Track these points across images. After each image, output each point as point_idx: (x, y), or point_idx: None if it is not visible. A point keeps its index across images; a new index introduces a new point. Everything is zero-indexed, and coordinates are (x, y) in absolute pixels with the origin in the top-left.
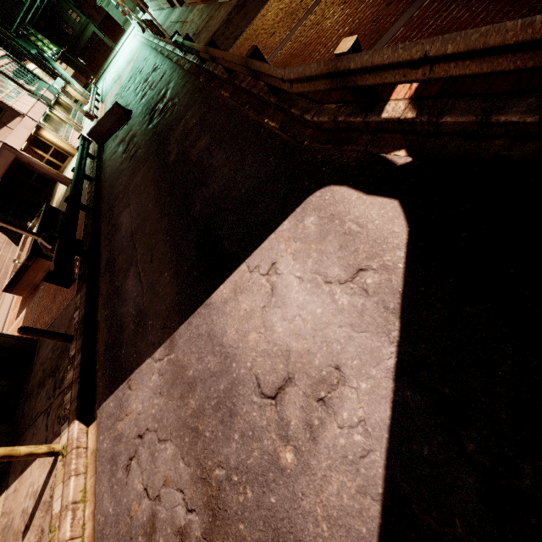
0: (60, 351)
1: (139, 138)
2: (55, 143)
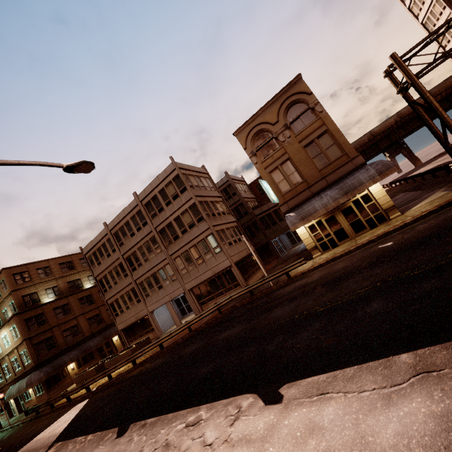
0: None
1: None
2: None
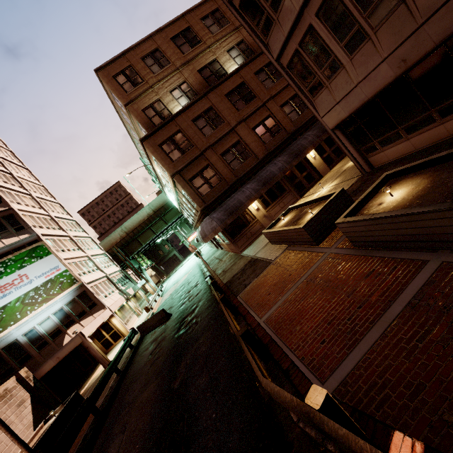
0: None
1: (165, 343)
2: (117, 327)
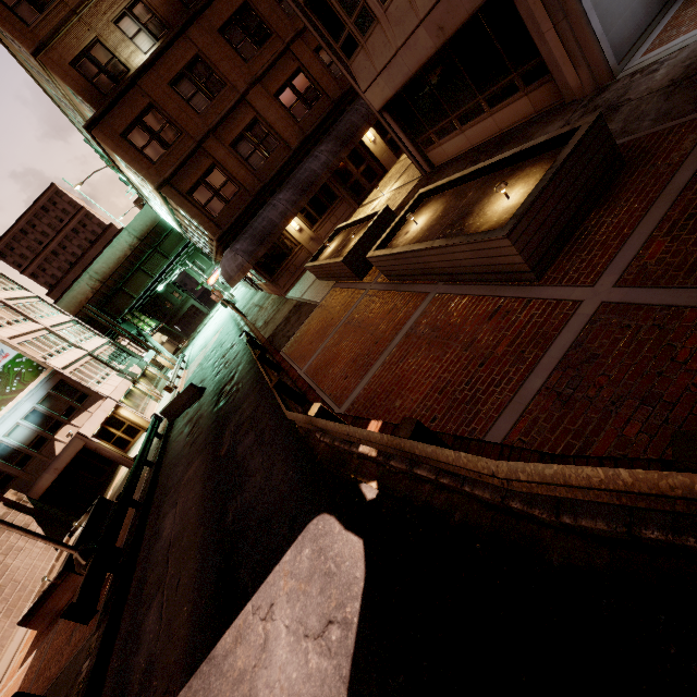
0: None
1: (204, 421)
2: (130, 419)
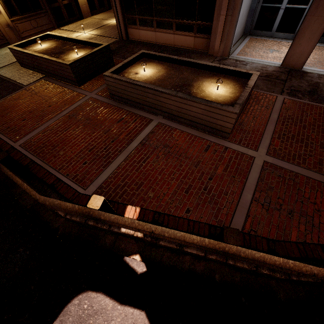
0: None
1: None
2: None
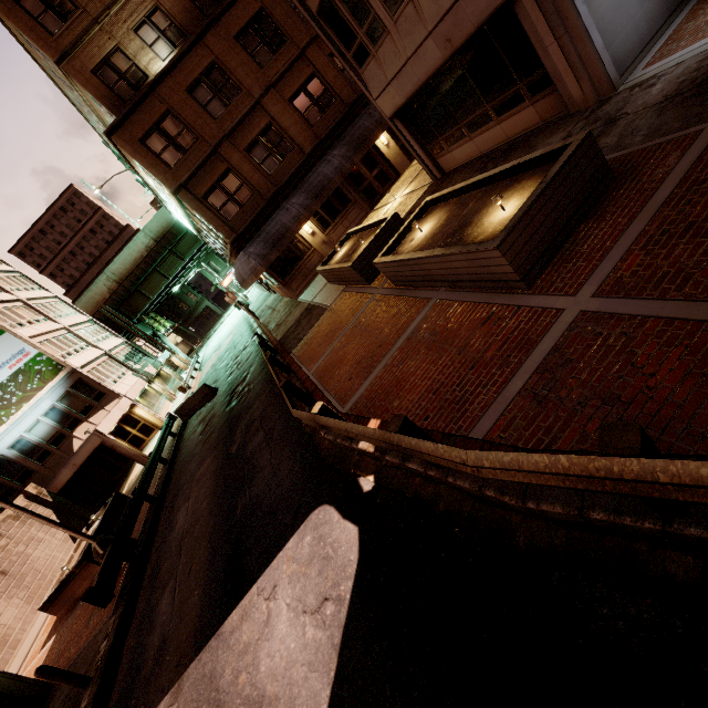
0: (72, 703)
1: (216, 420)
2: (145, 418)
